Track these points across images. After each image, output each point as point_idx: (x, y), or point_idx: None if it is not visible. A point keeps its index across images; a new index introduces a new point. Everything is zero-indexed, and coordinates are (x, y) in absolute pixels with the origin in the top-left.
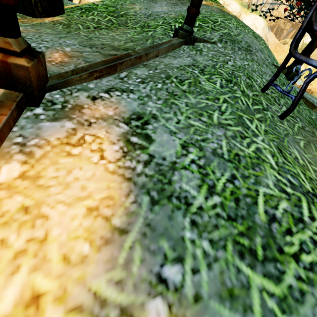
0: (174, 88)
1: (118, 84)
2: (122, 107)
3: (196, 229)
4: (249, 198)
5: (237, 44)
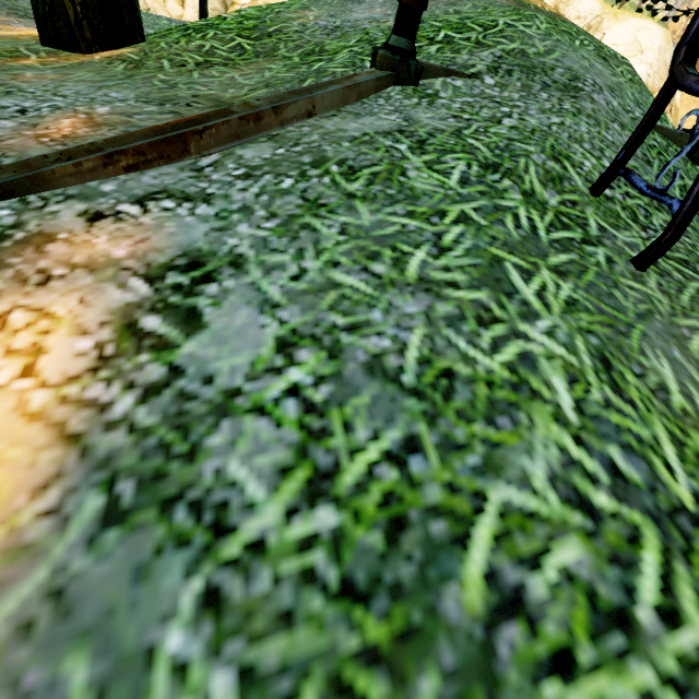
0: (325, 189)
1: (180, 184)
2: (161, 238)
3: (214, 621)
4: (443, 522)
5: (541, 75)
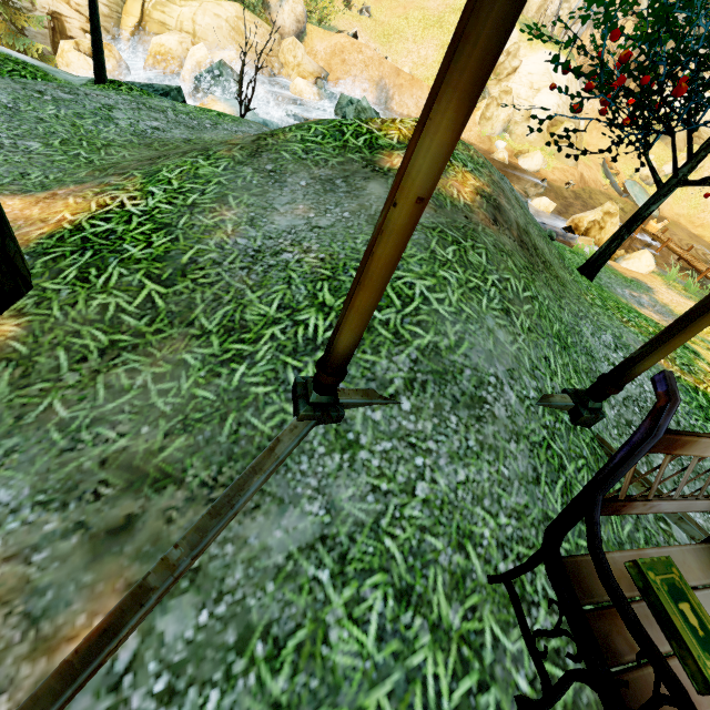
0: (251, 702)
1: None
2: None
3: None
4: None
5: (451, 384)
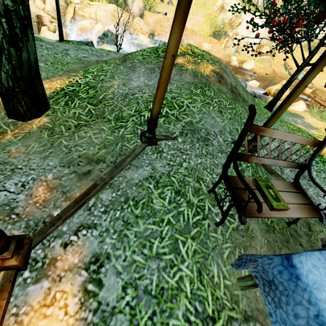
0: (129, 215)
1: (85, 219)
2: (86, 250)
3: None
4: None
5: (197, 134)
